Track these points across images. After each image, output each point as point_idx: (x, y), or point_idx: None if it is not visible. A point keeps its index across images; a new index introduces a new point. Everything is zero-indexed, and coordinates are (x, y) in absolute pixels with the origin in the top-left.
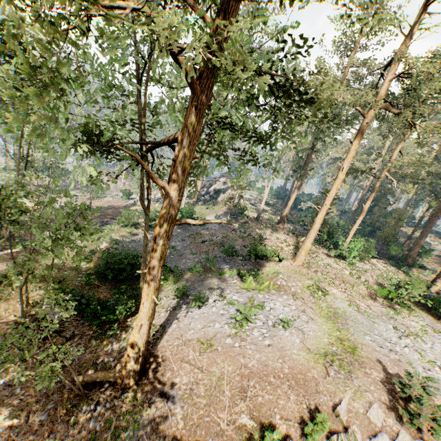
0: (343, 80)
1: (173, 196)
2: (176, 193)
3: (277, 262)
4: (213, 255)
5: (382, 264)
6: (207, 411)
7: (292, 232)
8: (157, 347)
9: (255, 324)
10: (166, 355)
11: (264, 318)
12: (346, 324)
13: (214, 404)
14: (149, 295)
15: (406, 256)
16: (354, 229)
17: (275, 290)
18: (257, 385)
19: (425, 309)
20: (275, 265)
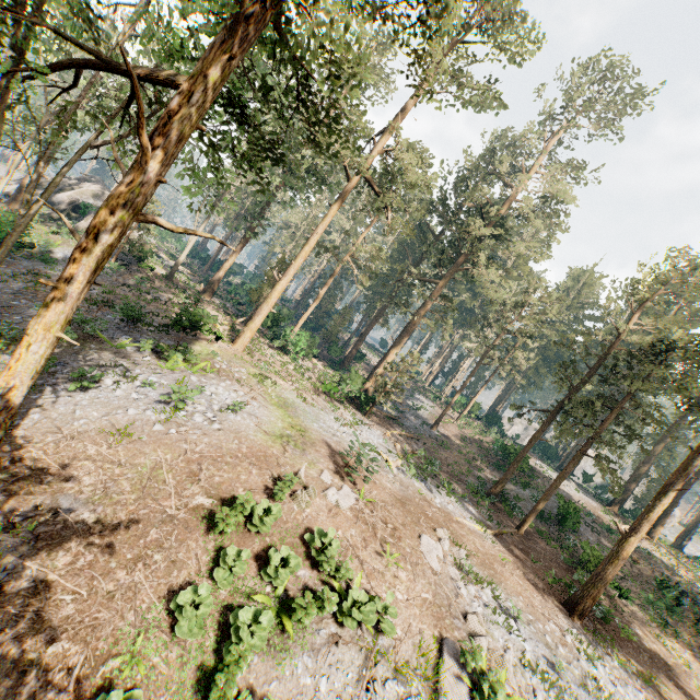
0: (327, 121)
1: (153, 172)
2: (158, 168)
3: (211, 342)
4: (93, 317)
5: (322, 366)
6: (142, 504)
7: (223, 310)
8: (4, 448)
9: (194, 409)
10: (34, 457)
11: (206, 403)
12: (296, 413)
13: (152, 496)
14: (51, 331)
15: (345, 359)
16: (305, 317)
17: (214, 374)
18: (212, 467)
19: (356, 407)
20: (209, 345)
